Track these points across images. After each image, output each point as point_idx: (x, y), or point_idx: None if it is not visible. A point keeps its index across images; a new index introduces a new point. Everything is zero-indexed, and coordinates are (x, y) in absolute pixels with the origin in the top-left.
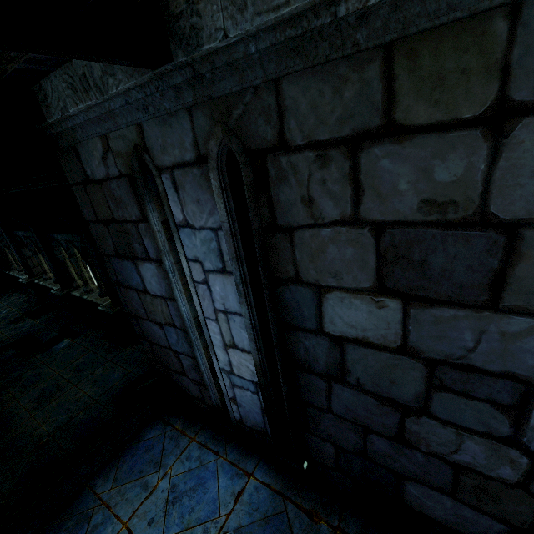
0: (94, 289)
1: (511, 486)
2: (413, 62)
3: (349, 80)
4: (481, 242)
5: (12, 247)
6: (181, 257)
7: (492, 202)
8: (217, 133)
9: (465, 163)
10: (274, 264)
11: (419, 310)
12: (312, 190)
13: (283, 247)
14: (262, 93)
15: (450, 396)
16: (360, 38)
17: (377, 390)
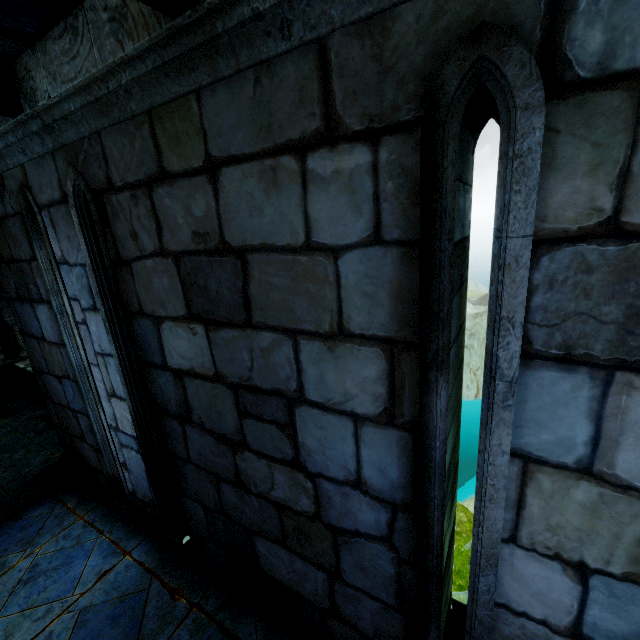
0: None
1: (312, 518)
2: (163, 126)
3: (136, 136)
4: (230, 266)
5: None
6: (63, 295)
7: (225, 232)
8: (70, 174)
9: (206, 202)
10: (125, 298)
11: (215, 334)
12: (135, 225)
13: (128, 280)
14: (93, 142)
15: (254, 423)
16: (134, 107)
17: (213, 426)
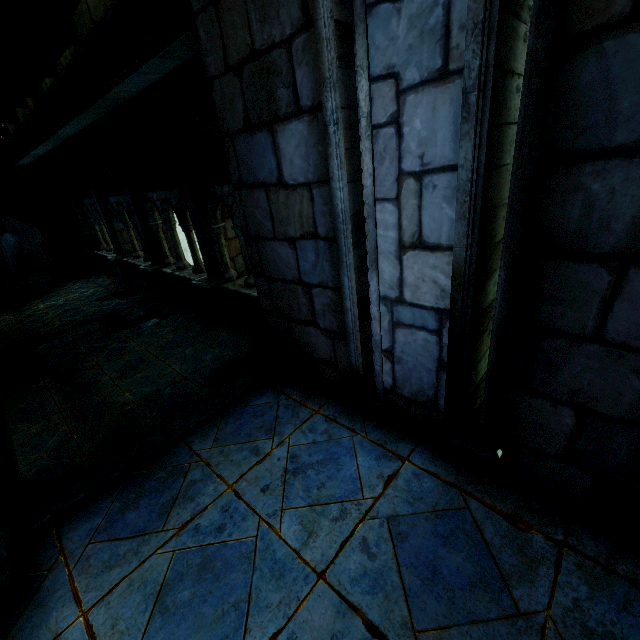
0: (187, 267)
1: None
2: None
3: None
4: None
5: (103, 217)
6: (360, 77)
7: None
8: None
9: None
10: (575, 2)
11: None
12: None
13: None
14: None
15: None
16: None
17: None
